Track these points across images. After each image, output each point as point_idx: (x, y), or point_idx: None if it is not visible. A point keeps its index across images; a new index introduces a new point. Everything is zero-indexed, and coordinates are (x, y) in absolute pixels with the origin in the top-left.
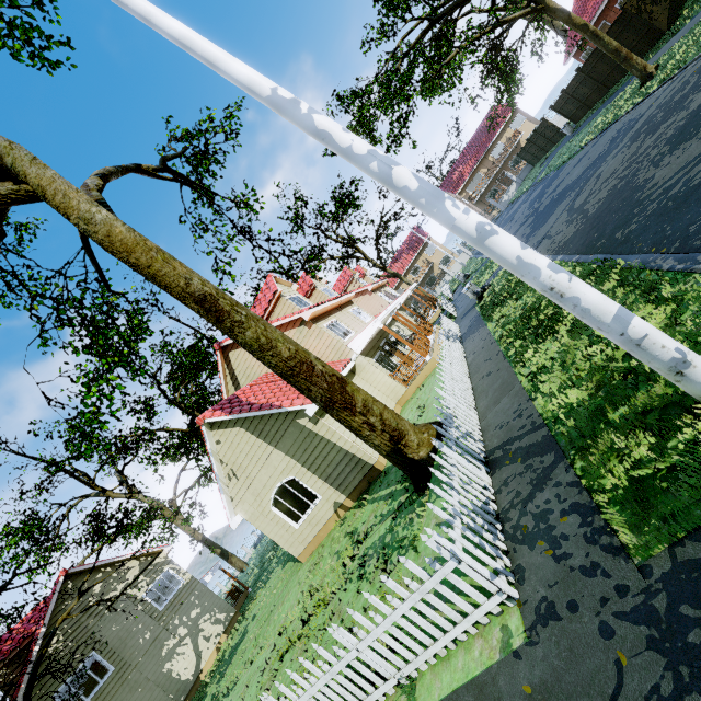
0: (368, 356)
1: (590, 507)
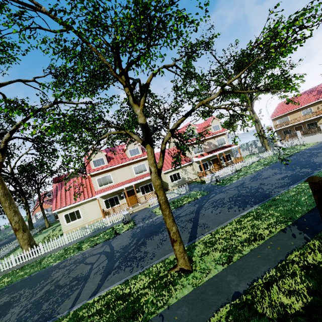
0: (103, 198)
1: None
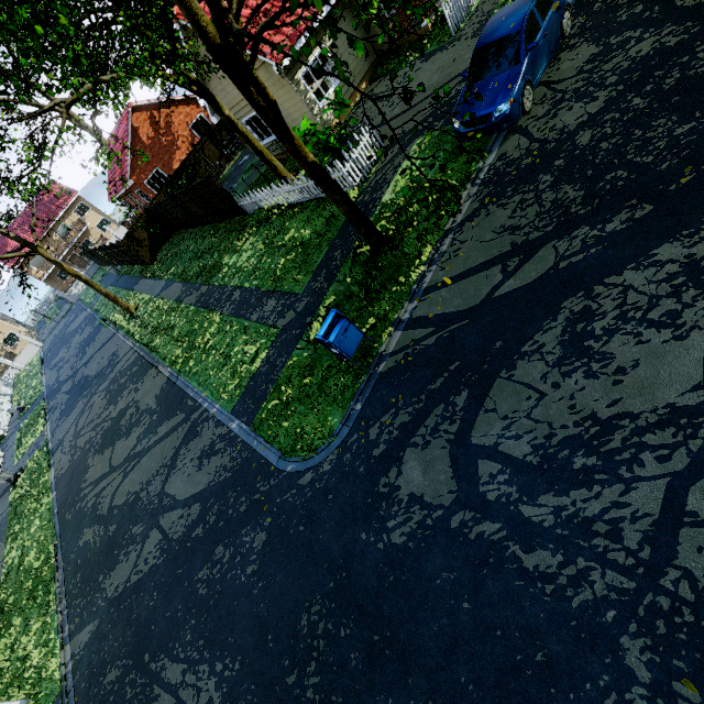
0: None
1: None
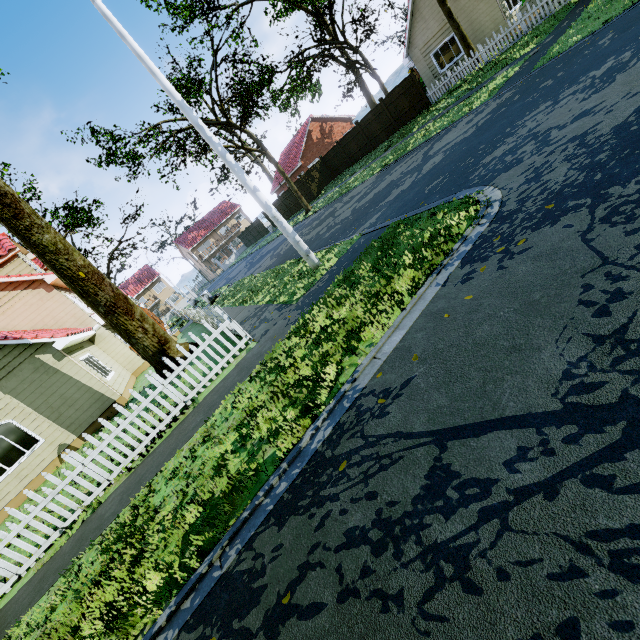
0: (110, 330)
1: (281, 305)
